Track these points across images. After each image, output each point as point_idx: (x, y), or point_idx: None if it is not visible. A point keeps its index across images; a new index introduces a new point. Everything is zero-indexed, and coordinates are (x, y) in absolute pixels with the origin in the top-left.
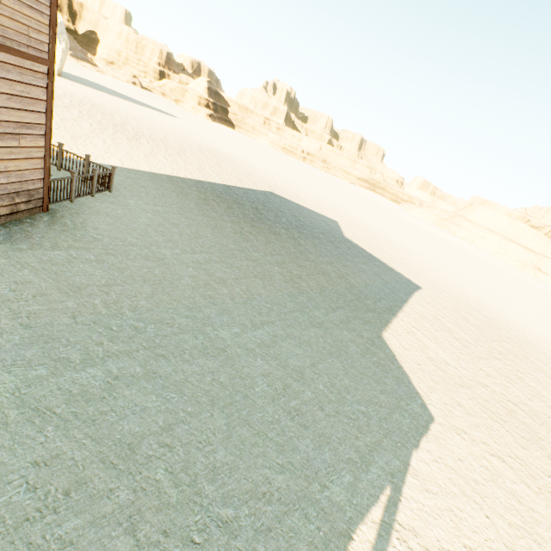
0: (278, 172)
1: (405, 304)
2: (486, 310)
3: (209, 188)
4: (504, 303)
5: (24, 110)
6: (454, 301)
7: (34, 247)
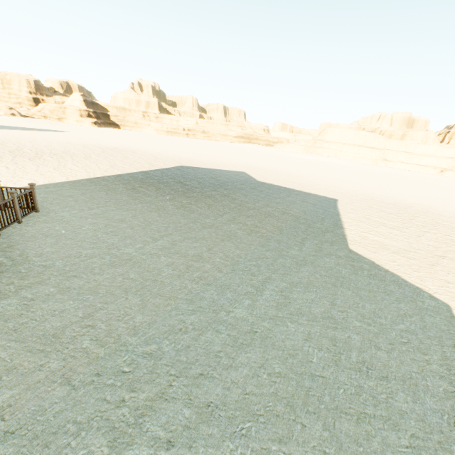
0: (175, 150)
1: (340, 216)
2: (385, 199)
3: (130, 179)
4: (388, 190)
5: None
6: (363, 201)
7: None
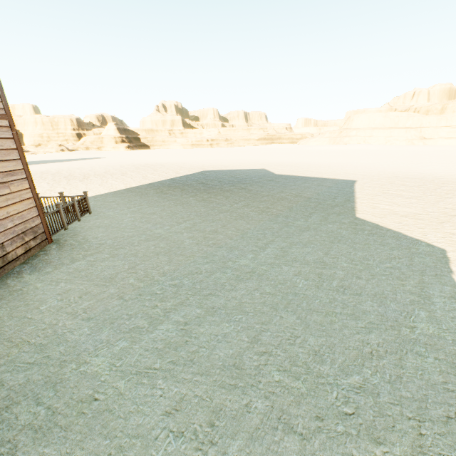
0: (199, 159)
1: (354, 193)
2: (412, 175)
3: (160, 185)
4: (419, 167)
5: (3, 161)
6: (385, 179)
7: (58, 267)
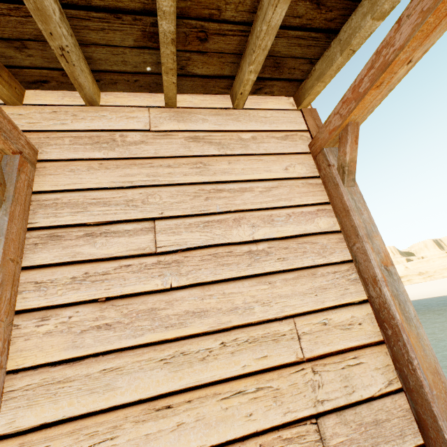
0: None
1: None
2: None
3: None
4: None
5: None
6: None
7: None
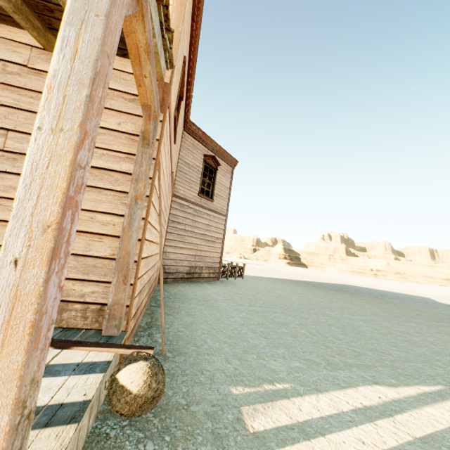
0: (351, 279)
1: None
2: None
3: (297, 281)
4: None
5: (217, 233)
6: None
7: (218, 285)
